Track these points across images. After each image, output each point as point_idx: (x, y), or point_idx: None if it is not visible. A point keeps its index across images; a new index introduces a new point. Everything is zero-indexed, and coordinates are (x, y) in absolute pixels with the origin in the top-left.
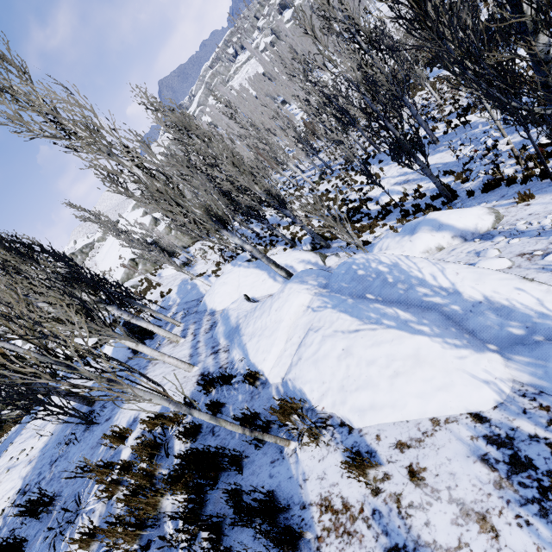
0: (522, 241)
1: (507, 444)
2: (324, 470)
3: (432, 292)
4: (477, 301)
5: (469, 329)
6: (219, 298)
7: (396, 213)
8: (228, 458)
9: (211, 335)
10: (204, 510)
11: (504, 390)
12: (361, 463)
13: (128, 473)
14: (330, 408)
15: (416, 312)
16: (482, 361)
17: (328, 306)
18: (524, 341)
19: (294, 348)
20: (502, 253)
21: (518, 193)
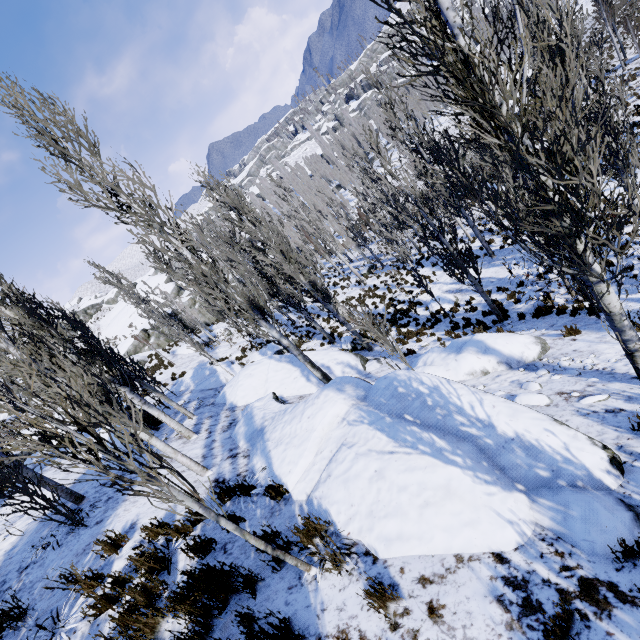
0: (563, 378)
1: (522, 587)
2: (344, 601)
3: (469, 422)
4: (510, 437)
5: (500, 466)
6: (242, 392)
7: (445, 323)
8: (242, 578)
9: (230, 434)
10: (211, 635)
11: (526, 532)
12: (383, 594)
13: (120, 588)
14: (356, 534)
15: (451, 441)
16: (509, 500)
17: (364, 421)
18: (549, 484)
19: (324, 463)
20: (543, 388)
21: (565, 327)
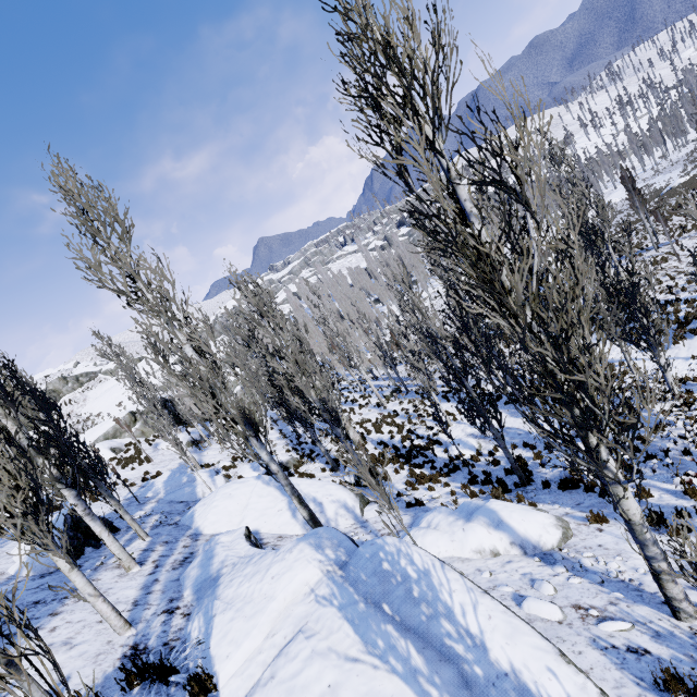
0: (582, 583)
1: None
2: None
3: (457, 634)
4: (503, 671)
5: None
6: (214, 516)
7: (464, 473)
8: None
9: (179, 575)
10: None
11: None
12: None
13: None
14: None
15: (431, 659)
16: None
17: (334, 602)
18: None
19: (272, 654)
20: (558, 593)
21: (591, 511)
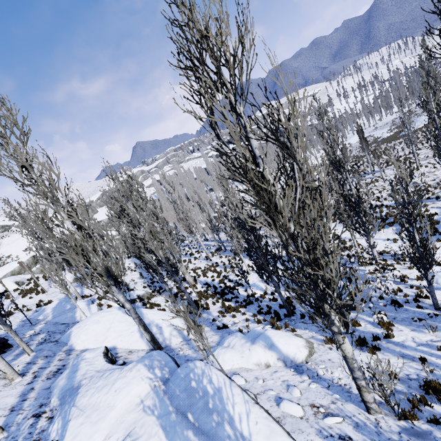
0: (317, 388)
1: None
2: None
3: (234, 436)
4: None
5: None
6: (85, 336)
7: (255, 306)
8: None
9: (50, 384)
10: None
11: None
12: None
13: None
14: None
15: None
16: None
17: (155, 412)
18: None
19: None
20: (302, 395)
21: (326, 336)
